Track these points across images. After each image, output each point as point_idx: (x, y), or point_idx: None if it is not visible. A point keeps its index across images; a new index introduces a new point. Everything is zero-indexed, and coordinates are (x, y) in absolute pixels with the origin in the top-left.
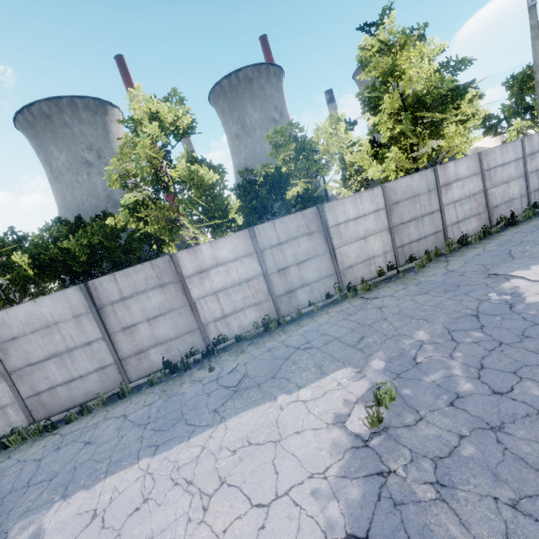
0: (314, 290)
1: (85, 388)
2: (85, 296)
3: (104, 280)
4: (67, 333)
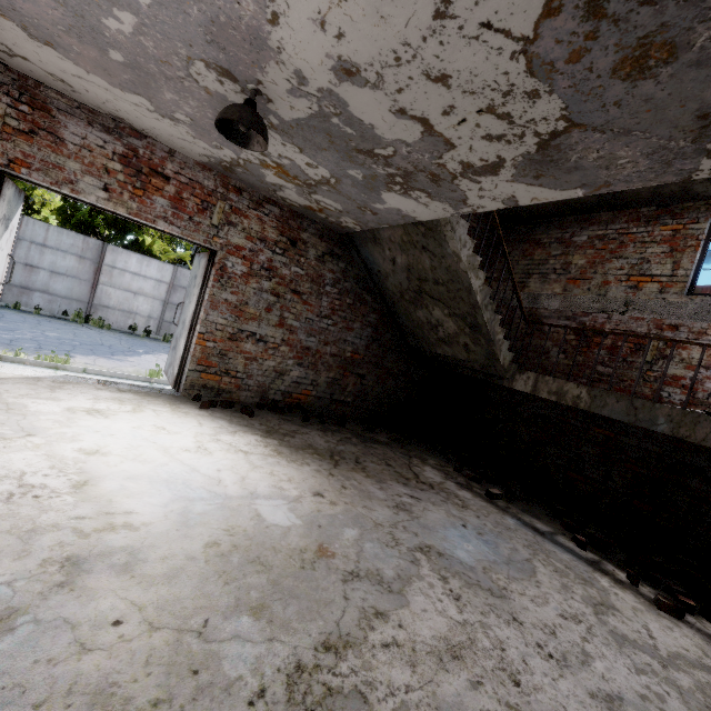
0: (55, 303)
1: None
2: None
3: None
4: None
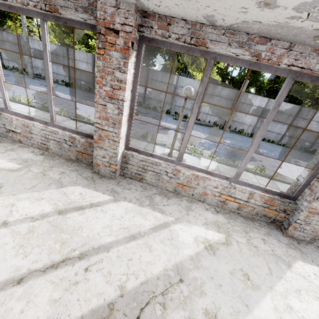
0: None
1: (269, 135)
2: (298, 111)
3: (306, 109)
4: (282, 118)
